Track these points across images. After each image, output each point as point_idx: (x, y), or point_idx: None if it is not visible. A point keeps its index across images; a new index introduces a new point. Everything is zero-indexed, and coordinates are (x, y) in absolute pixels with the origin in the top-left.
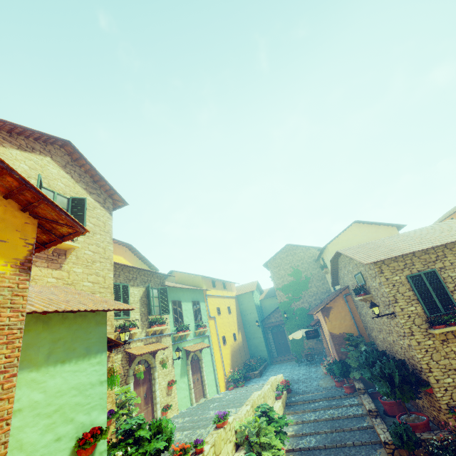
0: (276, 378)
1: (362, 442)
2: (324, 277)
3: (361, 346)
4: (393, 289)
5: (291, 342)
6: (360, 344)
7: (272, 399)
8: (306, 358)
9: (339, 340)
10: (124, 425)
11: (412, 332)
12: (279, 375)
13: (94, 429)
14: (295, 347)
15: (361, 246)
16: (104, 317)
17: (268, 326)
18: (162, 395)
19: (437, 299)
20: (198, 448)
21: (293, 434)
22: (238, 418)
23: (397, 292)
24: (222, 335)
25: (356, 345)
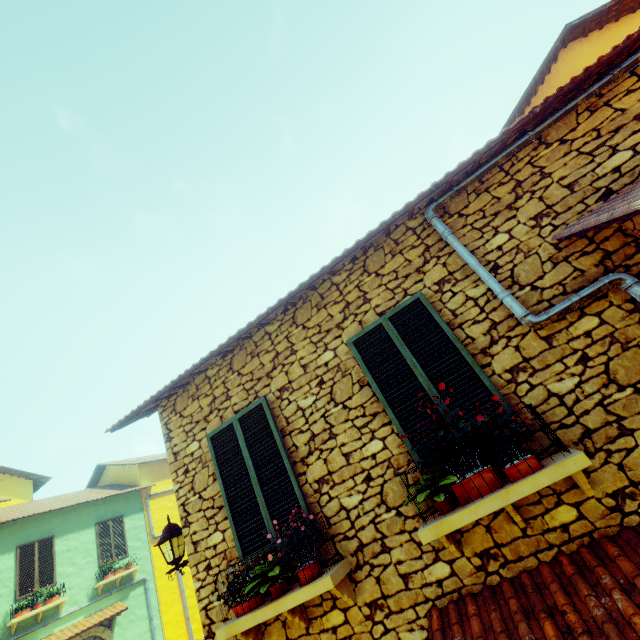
0: None
1: None
2: None
3: None
4: (184, 484)
5: None
6: None
7: None
8: None
9: None
10: None
11: (210, 623)
12: None
13: None
14: None
15: None
16: None
17: None
18: None
19: (263, 497)
20: None
21: None
22: None
23: (190, 491)
24: None
25: None
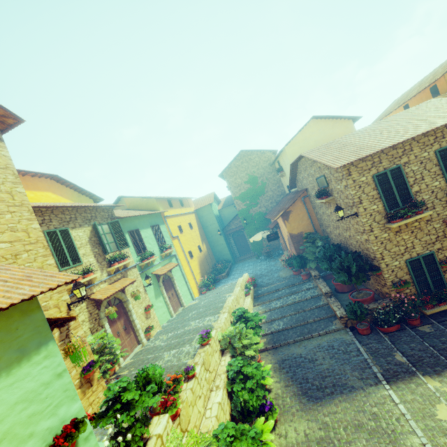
0: (243, 279)
1: (321, 318)
2: (279, 180)
3: (318, 242)
4: (359, 191)
5: (252, 243)
6: (317, 240)
7: (243, 297)
8: (266, 255)
9: (297, 238)
10: (106, 391)
11: (371, 229)
12: (245, 274)
13: (67, 429)
14: (255, 247)
15: (326, 146)
16: (32, 300)
17: (230, 233)
18: (142, 321)
19: (398, 195)
20: (190, 375)
21: (264, 322)
22: (219, 328)
23: (362, 193)
24: (188, 251)
25: (313, 241)
